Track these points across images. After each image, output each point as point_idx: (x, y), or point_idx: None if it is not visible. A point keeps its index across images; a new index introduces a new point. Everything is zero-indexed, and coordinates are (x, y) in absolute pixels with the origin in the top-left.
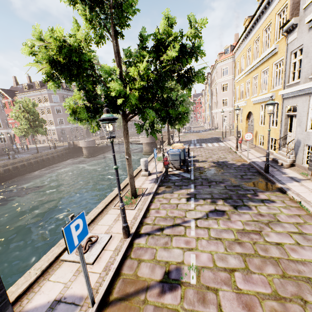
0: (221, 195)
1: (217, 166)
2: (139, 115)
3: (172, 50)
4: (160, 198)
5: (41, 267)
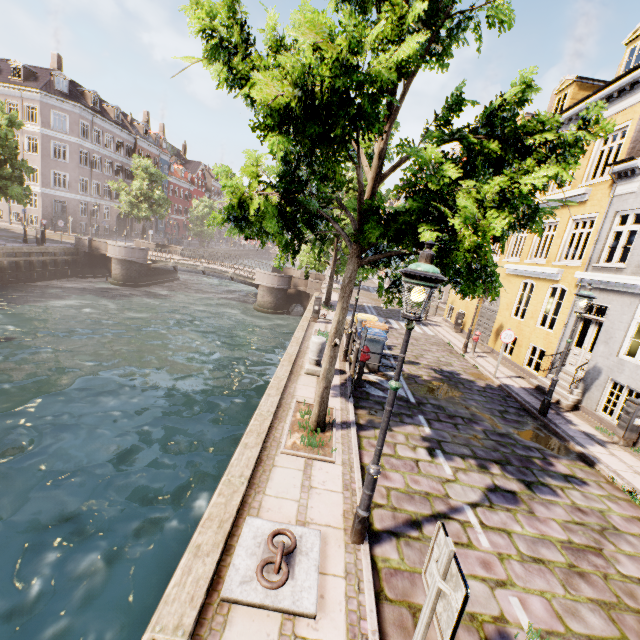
0: (488, 453)
1: (445, 380)
2: (465, 279)
3: (559, 166)
4: (371, 438)
5: (182, 623)
